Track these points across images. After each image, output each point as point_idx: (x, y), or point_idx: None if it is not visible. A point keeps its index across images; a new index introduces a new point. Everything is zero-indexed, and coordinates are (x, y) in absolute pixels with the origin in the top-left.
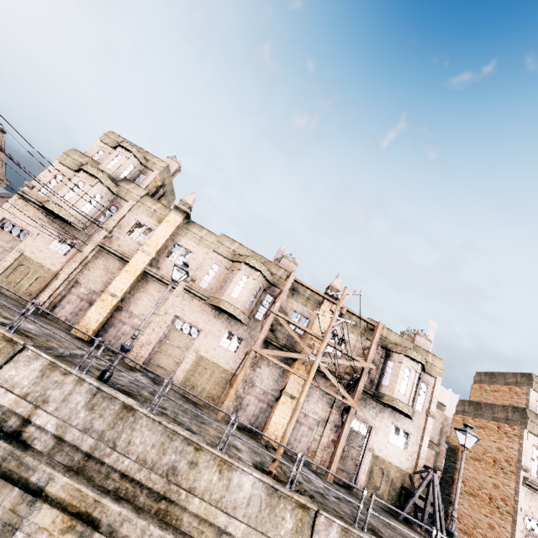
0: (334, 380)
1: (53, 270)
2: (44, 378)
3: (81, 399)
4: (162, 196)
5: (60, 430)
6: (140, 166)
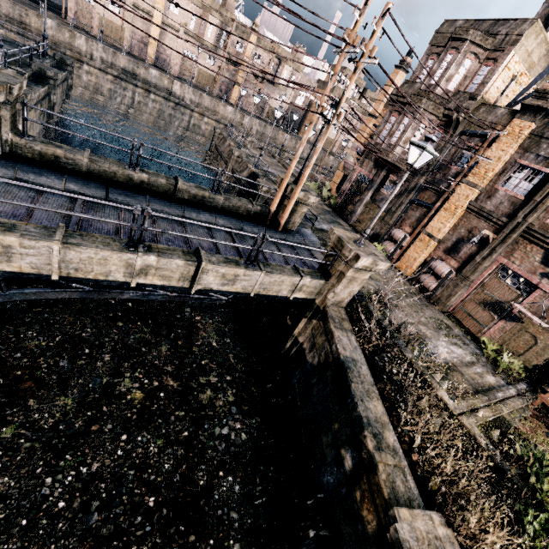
0: (254, 78)
1: (119, 25)
2: (182, 88)
3: (191, 93)
4: None
5: (191, 100)
6: None
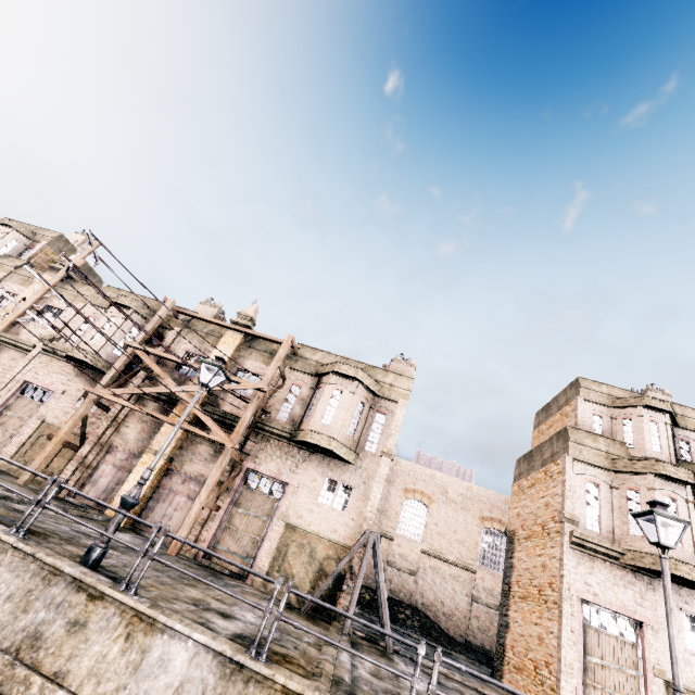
0: (200, 412)
1: None
2: None
3: None
4: None
5: None
6: (27, 241)
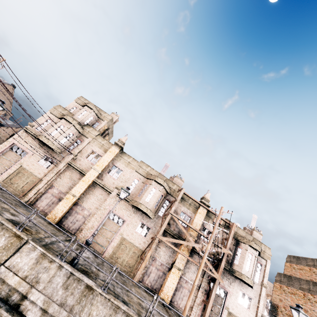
0: (206, 260)
1: (39, 177)
2: (38, 264)
3: (60, 281)
4: (106, 134)
5: (46, 305)
6: (97, 117)
